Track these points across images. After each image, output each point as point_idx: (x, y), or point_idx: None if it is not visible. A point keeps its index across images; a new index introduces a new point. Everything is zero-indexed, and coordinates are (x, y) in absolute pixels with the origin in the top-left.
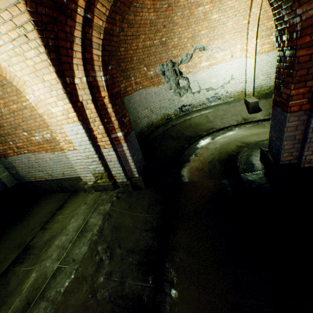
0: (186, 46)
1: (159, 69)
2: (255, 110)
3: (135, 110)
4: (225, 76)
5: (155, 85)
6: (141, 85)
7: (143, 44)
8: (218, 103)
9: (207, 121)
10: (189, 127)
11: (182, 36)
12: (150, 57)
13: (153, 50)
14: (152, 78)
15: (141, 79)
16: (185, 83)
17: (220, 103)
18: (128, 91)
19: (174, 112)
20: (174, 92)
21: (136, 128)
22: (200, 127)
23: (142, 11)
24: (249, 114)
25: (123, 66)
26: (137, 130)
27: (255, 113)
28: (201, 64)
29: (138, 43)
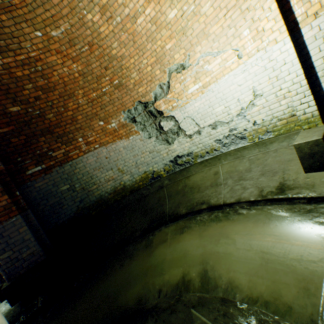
0: (154, 76)
1: (125, 117)
2: (320, 163)
3: (87, 175)
4: (239, 95)
5: (123, 137)
6: (97, 143)
7: (86, 99)
8: (242, 145)
9: (211, 183)
10: (179, 192)
11: (141, 66)
12: (106, 108)
13: (107, 99)
14: (116, 131)
15: (96, 137)
16: (171, 124)
17: (245, 146)
18: (72, 155)
19: (164, 167)
20: (157, 140)
21: (87, 197)
22: (193, 194)
23: (54, 69)
24: (304, 171)
25: (59, 131)
26: (91, 199)
27: (323, 169)
28: (188, 90)
29: (77, 100)
